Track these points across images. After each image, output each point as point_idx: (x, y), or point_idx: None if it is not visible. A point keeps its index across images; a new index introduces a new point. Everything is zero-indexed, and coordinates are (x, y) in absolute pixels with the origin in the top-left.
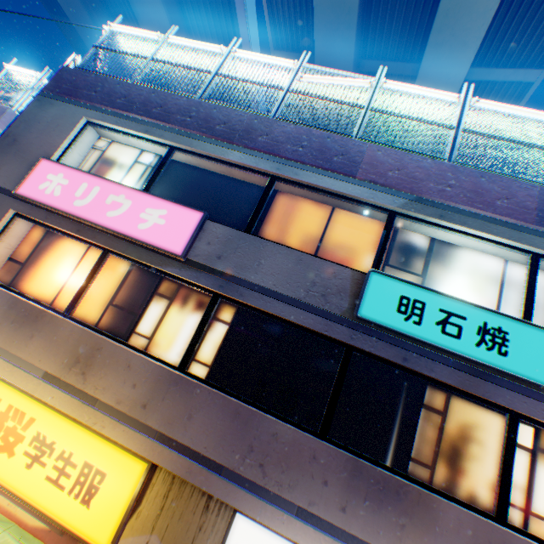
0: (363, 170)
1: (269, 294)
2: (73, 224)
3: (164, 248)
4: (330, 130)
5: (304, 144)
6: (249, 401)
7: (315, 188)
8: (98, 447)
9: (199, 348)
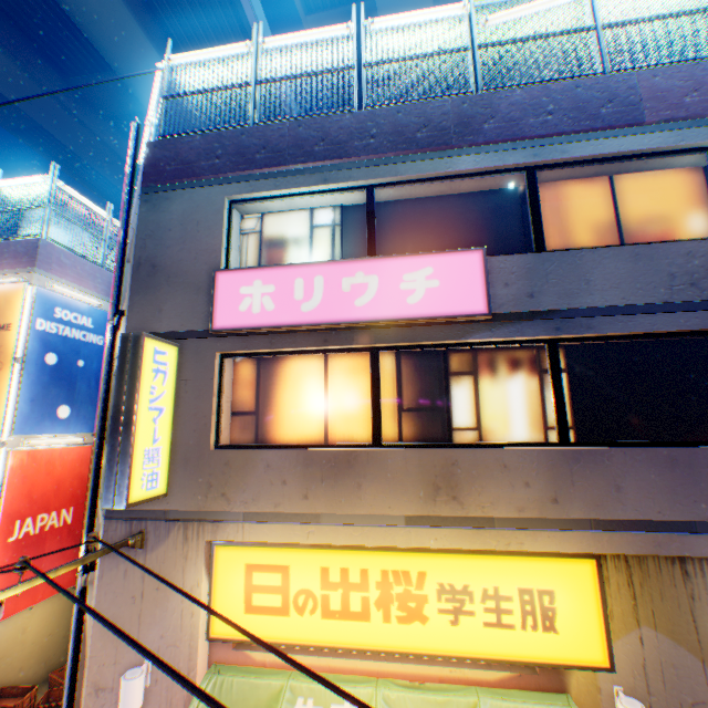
0: (648, 110)
1: (622, 312)
2: (312, 337)
3: (459, 314)
4: (566, 77)
5: (550, 110)
6: (670, 442)
7: (593, 160)
8: (521, 568)
9: (545, 415)
